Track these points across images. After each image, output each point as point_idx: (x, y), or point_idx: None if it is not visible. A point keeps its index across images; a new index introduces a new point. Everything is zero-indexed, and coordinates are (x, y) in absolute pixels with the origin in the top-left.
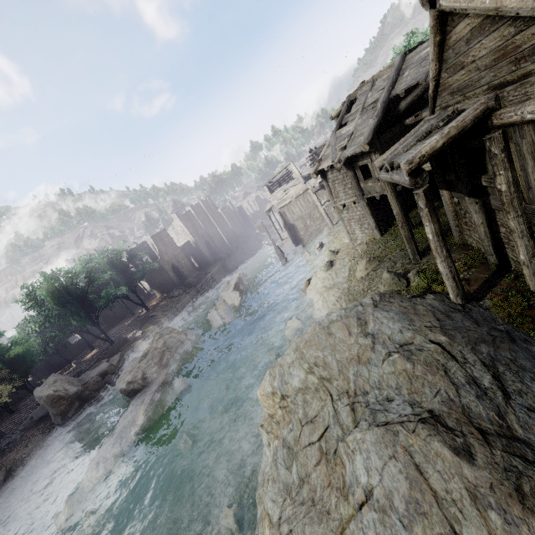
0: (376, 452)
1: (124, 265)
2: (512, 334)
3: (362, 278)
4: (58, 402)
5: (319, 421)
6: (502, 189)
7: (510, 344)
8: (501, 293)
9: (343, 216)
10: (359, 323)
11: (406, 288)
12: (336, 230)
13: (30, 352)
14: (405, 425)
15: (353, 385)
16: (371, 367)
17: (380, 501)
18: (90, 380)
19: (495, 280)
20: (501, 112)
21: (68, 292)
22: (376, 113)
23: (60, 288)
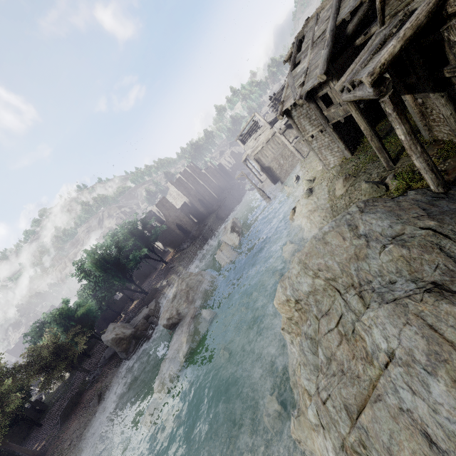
0: (390, 323)
1: (141, 232)
2: None
3: (342, 195)
4: (121, 342)
5: (333, 312)
6: None
7: None
8: None
9: (313, 146)
10: (351, 229)
11: (386, 193)
12: (308, 162)
13: (91, 310)
14: (412, 297)
15: (356, 279)
16: (370, 260)
17: (403, 358)
18: (139, 323)
19: None
20: None
21: (106, 261)
22: (326, 43)
23: (99, 259)
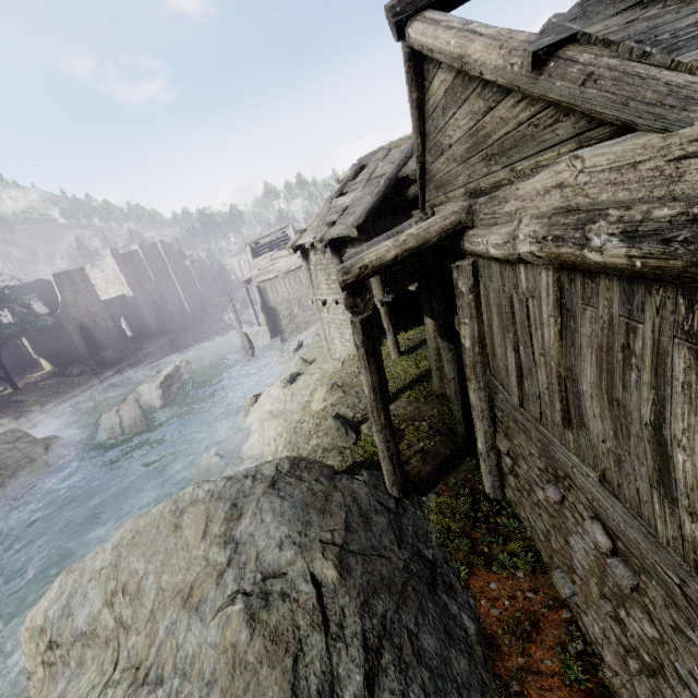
0: None
1: None
2: (437, 570)
3: (316, 412)
4: None
5: None
6: (466, 345)
7: (425, 595)
8: (453, 487)
9: (323, 317)
10: (229, 516)
11: (353, 447)
12: None
13: None
14: None
15: (154, 654)
16: (195, 620)
17: None
18: None
19: (455, 462)
20: (473, 233)
21: None
22: (377, 190)
23: None
